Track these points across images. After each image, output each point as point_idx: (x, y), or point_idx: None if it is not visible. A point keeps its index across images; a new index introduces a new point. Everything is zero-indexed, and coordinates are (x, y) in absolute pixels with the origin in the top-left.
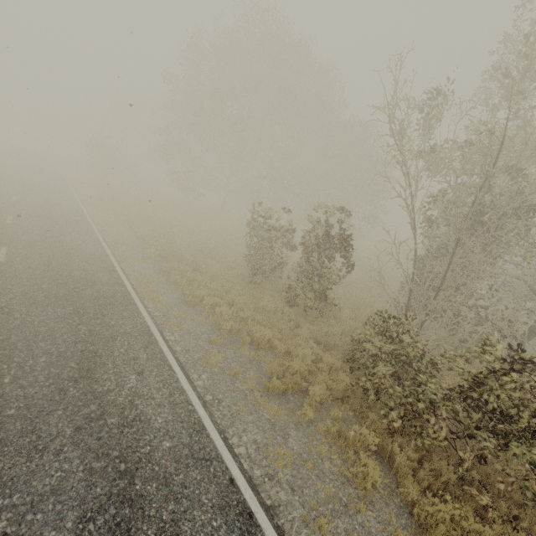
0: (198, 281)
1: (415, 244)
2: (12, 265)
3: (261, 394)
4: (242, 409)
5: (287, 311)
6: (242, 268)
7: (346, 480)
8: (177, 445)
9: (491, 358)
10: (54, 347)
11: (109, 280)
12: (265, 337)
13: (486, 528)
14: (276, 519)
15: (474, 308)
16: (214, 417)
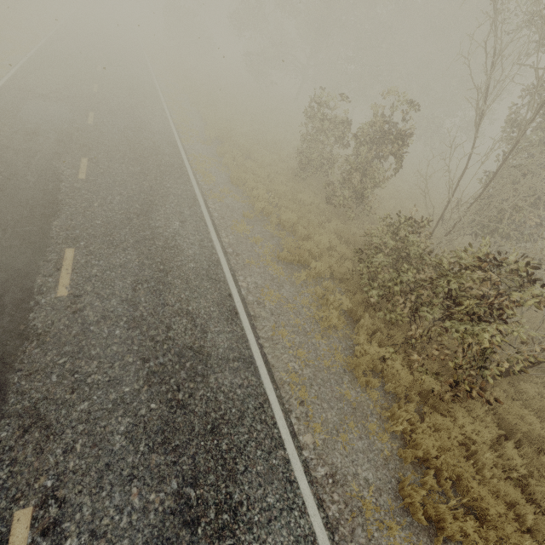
0: (247, 168)
1: (471, 149)
2: (98, 128)
3: (272, 259)
4: (253, 263)
5: (322, 207)
6: (294, 163)
7: (315, 321)
8: (199, 268)
9: (470, 255)
10: (126, 192)
11: (170, 153)
12: (290, 220)
13: (404, 368)
14: (254, 322)
15: (526, 236)
16: (230, 262)
